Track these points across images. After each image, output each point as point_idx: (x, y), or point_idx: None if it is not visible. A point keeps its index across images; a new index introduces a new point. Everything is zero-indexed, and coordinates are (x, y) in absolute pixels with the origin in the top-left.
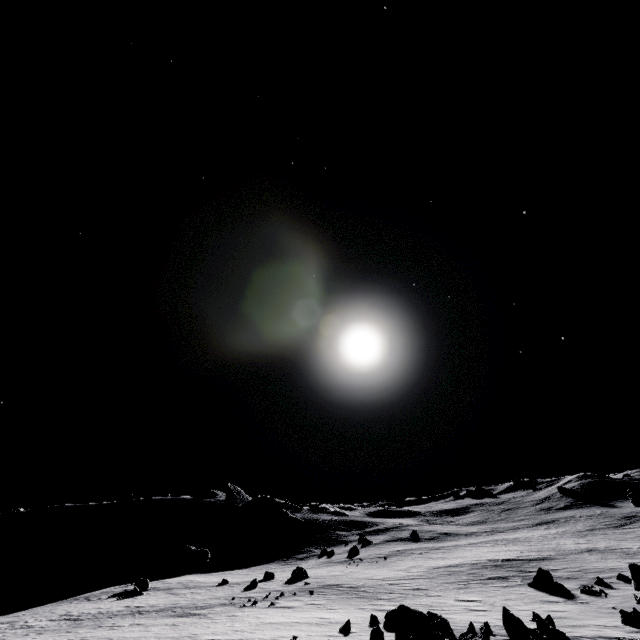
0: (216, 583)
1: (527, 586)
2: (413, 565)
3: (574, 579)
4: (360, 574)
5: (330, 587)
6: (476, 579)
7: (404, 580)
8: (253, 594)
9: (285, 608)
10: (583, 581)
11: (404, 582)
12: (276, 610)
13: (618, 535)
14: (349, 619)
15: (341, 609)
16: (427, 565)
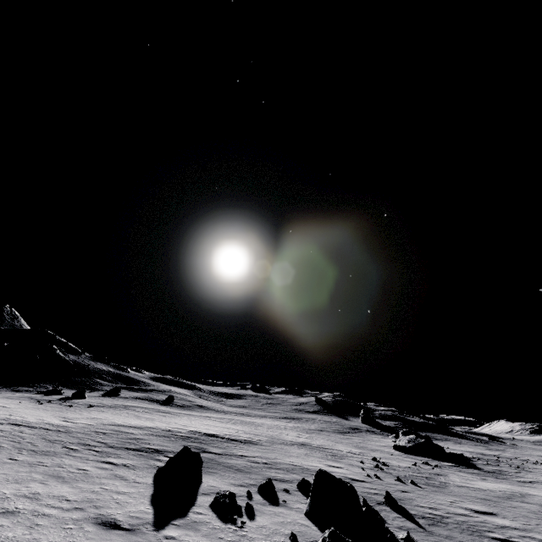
0: None
1: (156, 472)
2: (98, 417)
3: (244, 474)
4: None
5: None
6: (117, 446)
7: (14, 426)
8: None
9: None
10: (251, 480)
11: (0, 428)
12: None
13: (338, 438)
14: None
15: None
16: (113, 420)
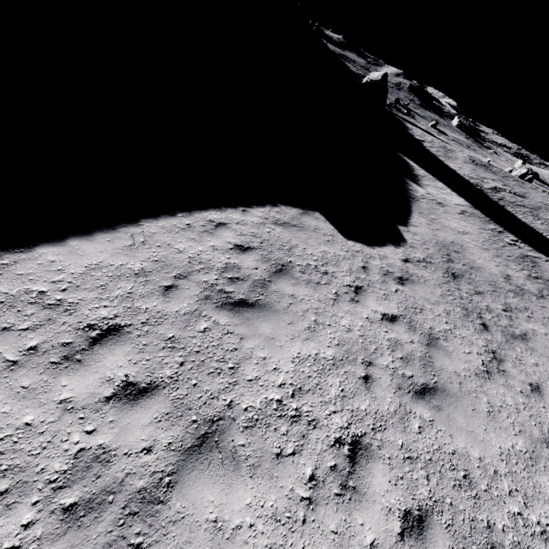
0: None
1: None
2: None
3: None
4: None
5: None
6: None
7: None
8: None
9: None
10: None
11: None
12: None
13: None
14: None
15: None
16: None
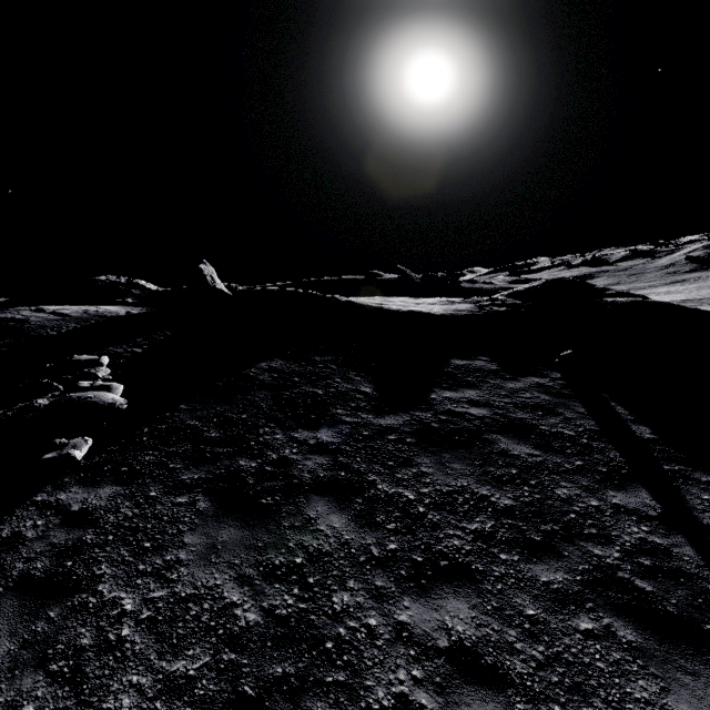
0: None
1: None
2: None
3: None
4: None
5: None
6: None
7: None
8: None
9: None
10: None
11: None
12: None
13: None
14: None
15: None
16: None
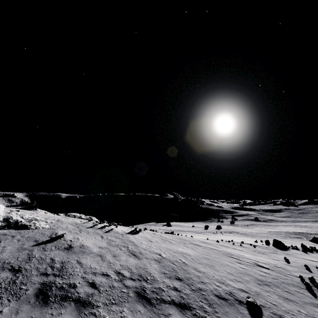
0: (189, 226)
1: (308, 241)
2: (260, 229)
3: None
4: (241, 230)
5: (234, 232)
6: (288, 237)
7: (260, 233)
8: (210, 231)
9: (228, 235)
10: None
11: (260, 234)
12: (226, 236)
13: None
14: (256, 240)
15: (246, 238)
16: (266, 230)
